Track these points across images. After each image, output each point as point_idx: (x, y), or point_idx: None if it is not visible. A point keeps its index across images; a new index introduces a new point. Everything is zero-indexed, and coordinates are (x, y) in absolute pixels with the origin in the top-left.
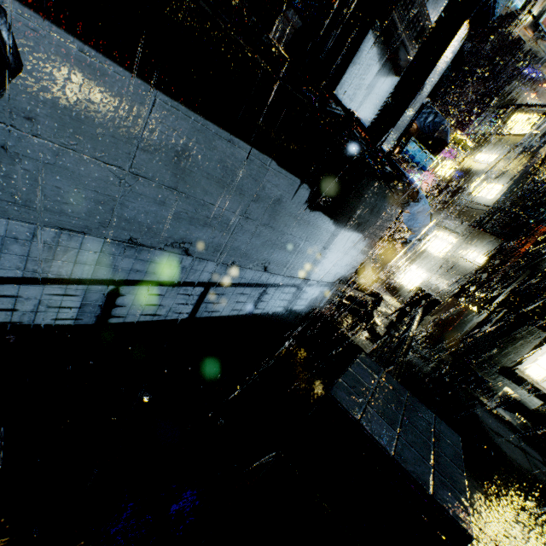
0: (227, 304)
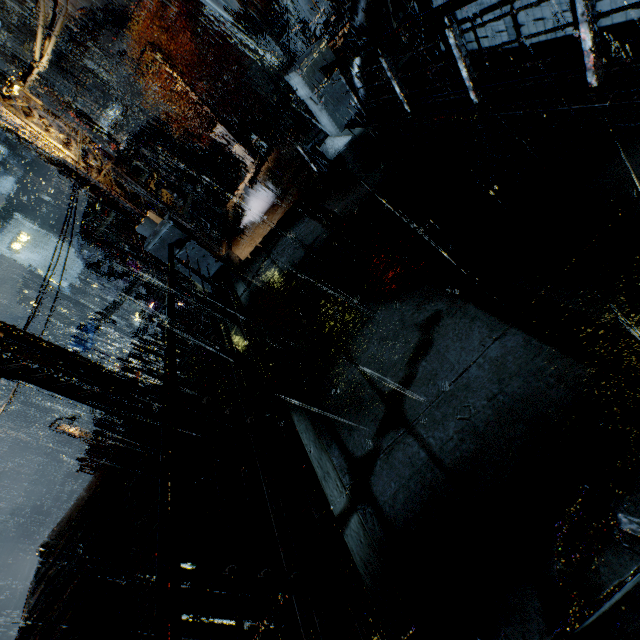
0: (612, 1)
